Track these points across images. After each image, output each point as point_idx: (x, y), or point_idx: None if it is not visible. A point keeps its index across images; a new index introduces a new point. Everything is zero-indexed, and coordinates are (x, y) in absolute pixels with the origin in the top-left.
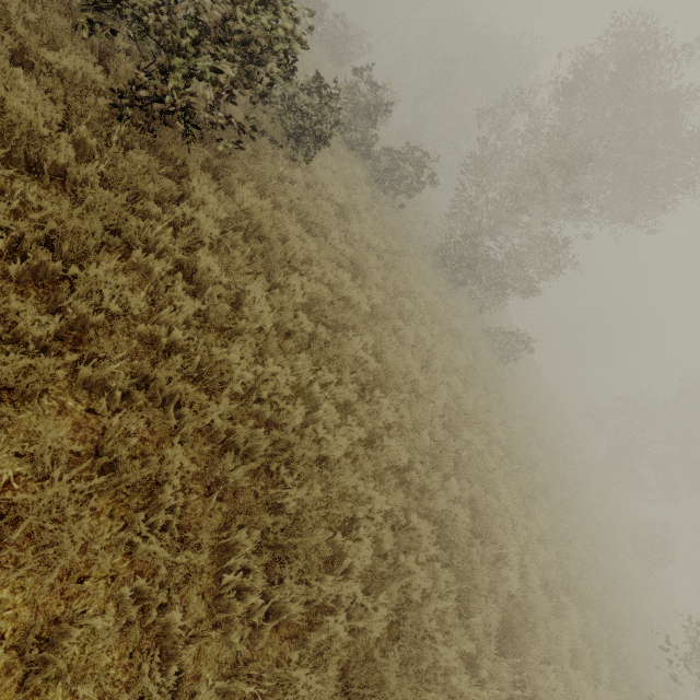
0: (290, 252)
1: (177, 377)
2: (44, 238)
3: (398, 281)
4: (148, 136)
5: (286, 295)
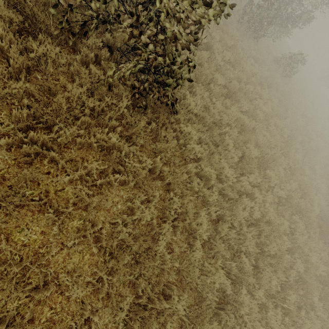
0: (212, 117)
1: (226, 230)
2: (173, 214)
3: (243, 77)
4: (155, 115)
5: (226, 151)
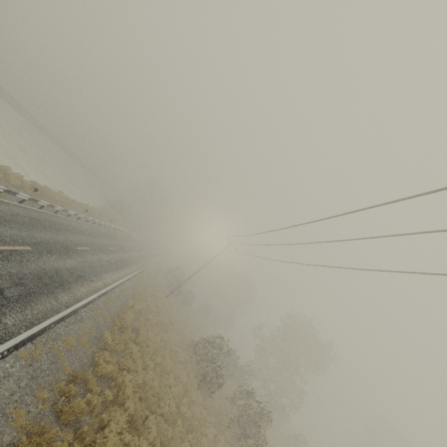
0: None
1: None
2: None
3: None
4: None
5: None
